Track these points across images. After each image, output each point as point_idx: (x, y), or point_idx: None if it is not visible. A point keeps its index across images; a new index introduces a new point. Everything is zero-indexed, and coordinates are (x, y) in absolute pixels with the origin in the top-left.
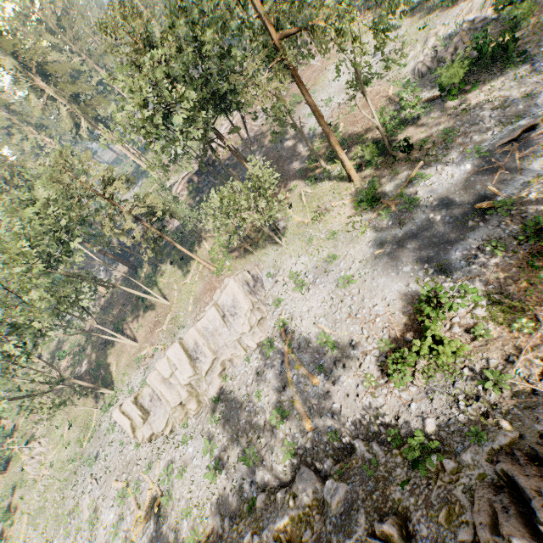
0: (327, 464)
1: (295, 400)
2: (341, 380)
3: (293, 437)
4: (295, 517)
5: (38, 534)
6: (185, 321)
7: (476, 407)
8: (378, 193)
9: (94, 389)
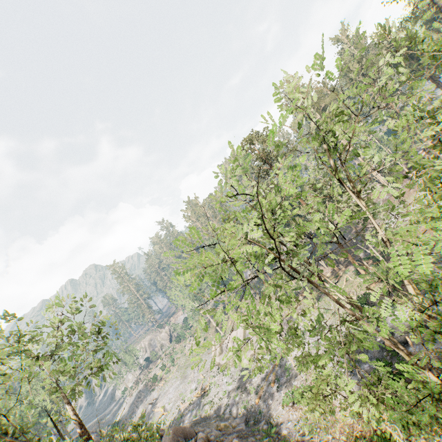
0: (251, 421)
1: (262, 387)
2: (280, 392)
3: (251, 402)
4: (227, 425)
5: (176, 376)
6: None
7: (299, 437)
8: (373, 303)
9: (217, 328)
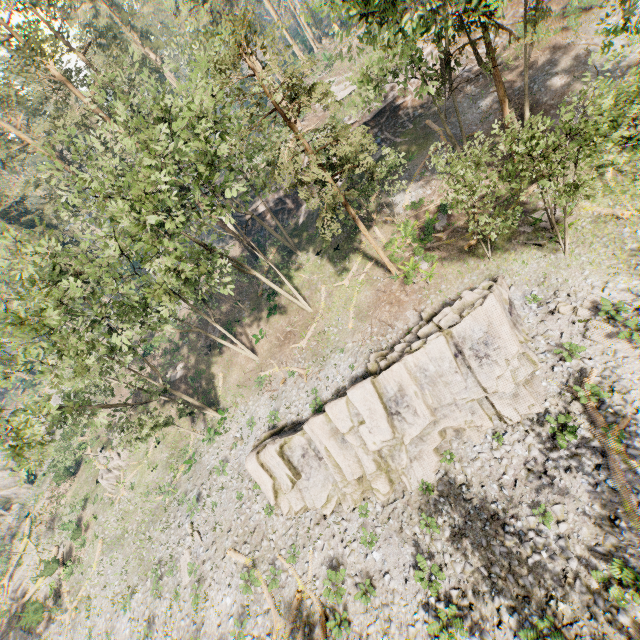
0: None
1: None
2: None
3: None
4: None
5: (115, 573)
6: (344, 342)
7: None
8: None
9: (198, 407)
